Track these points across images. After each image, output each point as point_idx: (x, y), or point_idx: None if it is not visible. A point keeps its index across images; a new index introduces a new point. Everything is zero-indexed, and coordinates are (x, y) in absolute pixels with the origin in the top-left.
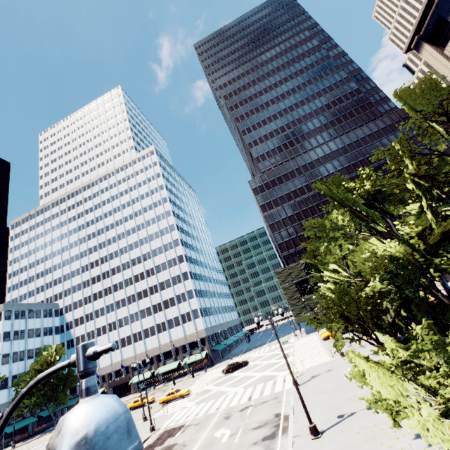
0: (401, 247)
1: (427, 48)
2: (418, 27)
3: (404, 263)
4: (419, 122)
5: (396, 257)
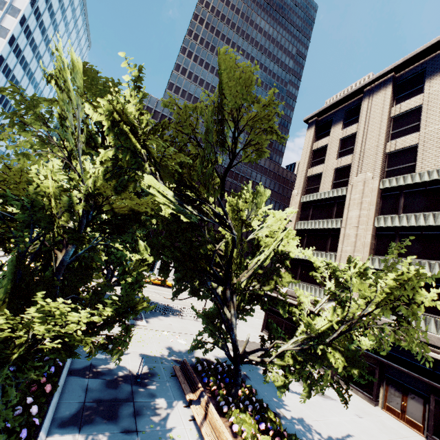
0: (57, 186)
1: (312, 132)
2: (322, 112)
3: (43, 204)
4: (217, 110)
5: (39, 191)
